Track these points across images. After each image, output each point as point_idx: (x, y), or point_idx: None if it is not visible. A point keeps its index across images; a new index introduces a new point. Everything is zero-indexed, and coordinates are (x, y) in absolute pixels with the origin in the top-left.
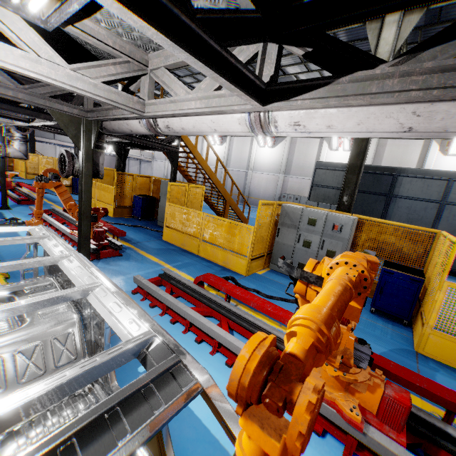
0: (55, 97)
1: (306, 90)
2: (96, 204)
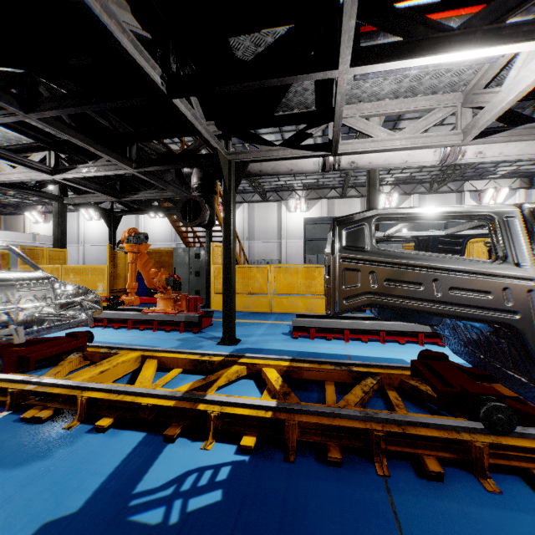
0: (139, 141)
1: (494, 133)
2: None
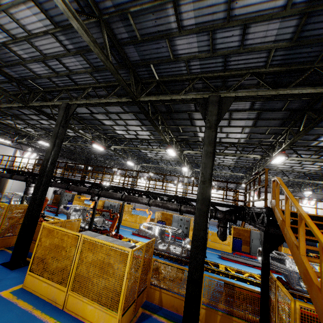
0: None
1: None
2: (210, 244)
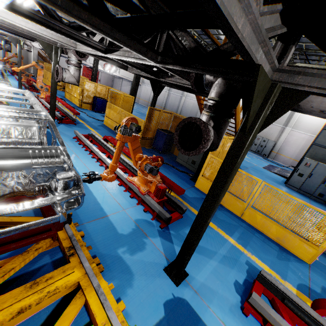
0: (172, 28)
1: None
2: None
